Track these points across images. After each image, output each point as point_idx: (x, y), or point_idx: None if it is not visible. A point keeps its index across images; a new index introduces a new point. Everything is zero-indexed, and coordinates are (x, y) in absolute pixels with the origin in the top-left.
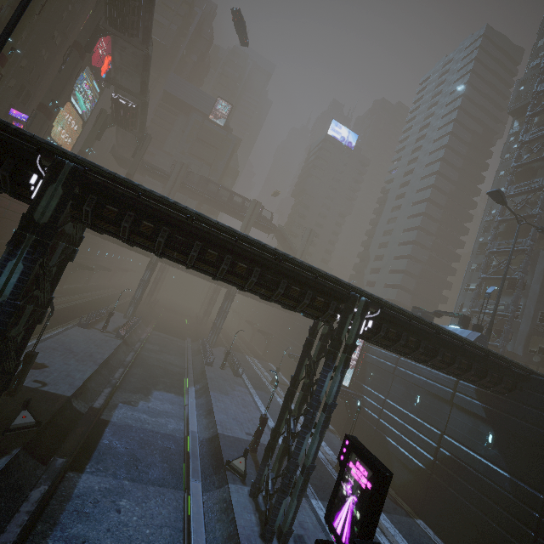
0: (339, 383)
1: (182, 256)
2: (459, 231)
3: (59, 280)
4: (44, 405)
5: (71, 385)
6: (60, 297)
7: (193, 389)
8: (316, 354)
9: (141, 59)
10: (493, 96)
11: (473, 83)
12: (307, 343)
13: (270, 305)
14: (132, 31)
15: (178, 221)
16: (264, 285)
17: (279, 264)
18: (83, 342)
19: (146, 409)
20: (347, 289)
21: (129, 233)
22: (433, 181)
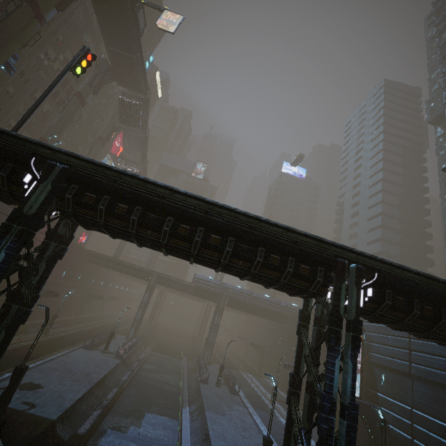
0: (353, 373)
1: (155, 233)
2: (421, 224)
3: (76, 311)
4: (24, 430)
5: (60, 406)
6: (74, 324)
7: (187, 410)
8: (314, 343)
9: (141, 140)
10: (408, 120)
11: (388, 114)
12: (300, 330)
13: (258, 315)
14: (135, 123)
15: (150, 199)
16: (241, 256)
17: (253, 232)
18: (84, 363)
19: (136, 436)
20: (331, 256)
21: (106, 216)
22: (381, 186)
